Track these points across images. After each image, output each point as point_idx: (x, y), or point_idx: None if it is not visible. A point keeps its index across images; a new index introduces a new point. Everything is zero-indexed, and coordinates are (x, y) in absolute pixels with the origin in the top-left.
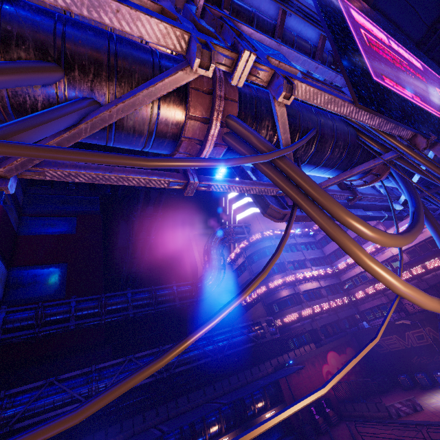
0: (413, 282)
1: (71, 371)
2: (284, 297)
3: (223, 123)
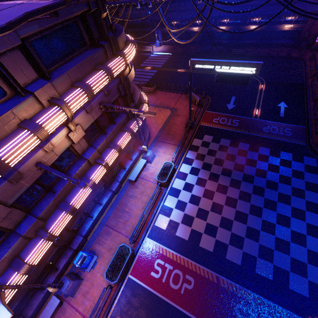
0: None
1: None
2: None
3: None
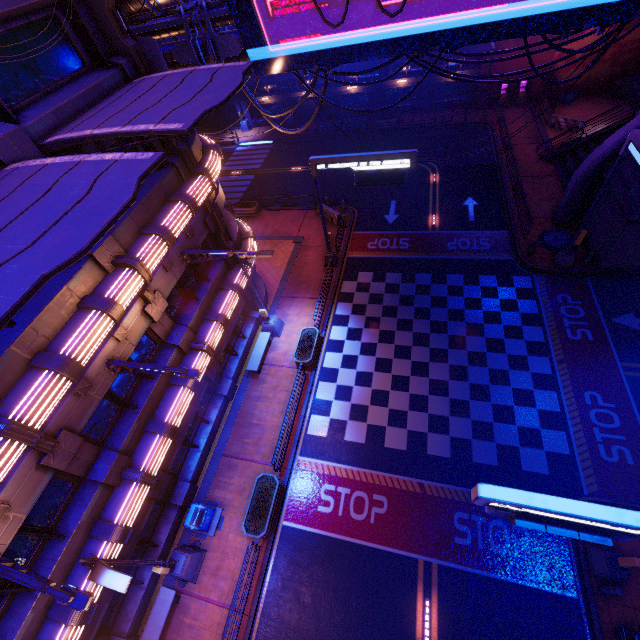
0: None
1: None
2: None
3: None
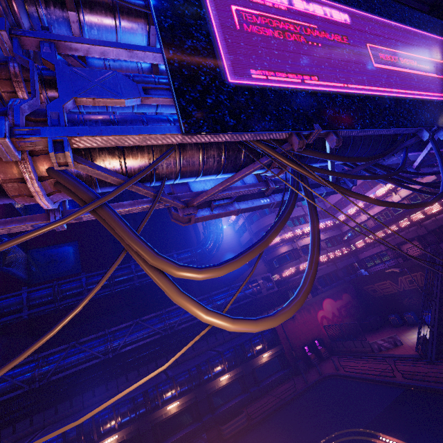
0: (412, 228)
1: (98, 331)
2: (283, 253)
3: (47, 176)
